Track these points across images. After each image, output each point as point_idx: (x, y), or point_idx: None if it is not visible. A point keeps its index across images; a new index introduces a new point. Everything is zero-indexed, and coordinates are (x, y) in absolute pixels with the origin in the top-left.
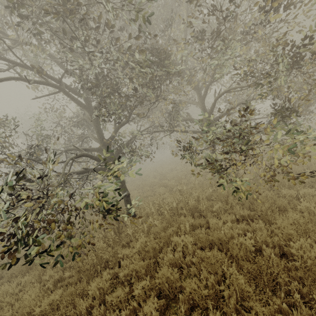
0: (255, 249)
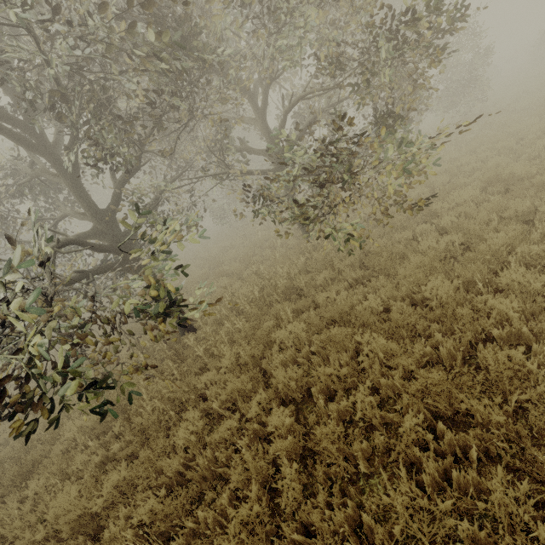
0: (382, 311)
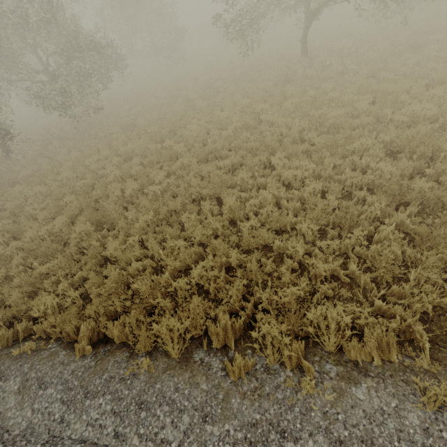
0: None
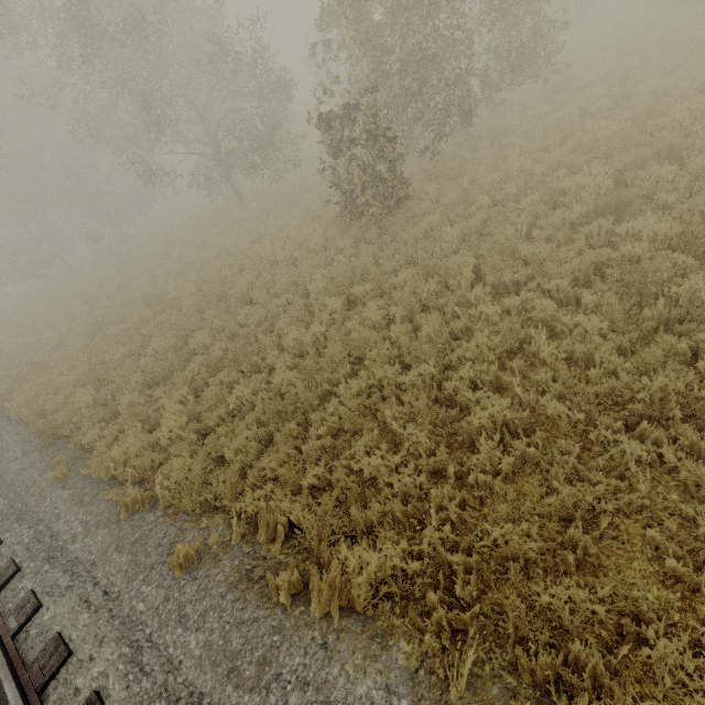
0: None
